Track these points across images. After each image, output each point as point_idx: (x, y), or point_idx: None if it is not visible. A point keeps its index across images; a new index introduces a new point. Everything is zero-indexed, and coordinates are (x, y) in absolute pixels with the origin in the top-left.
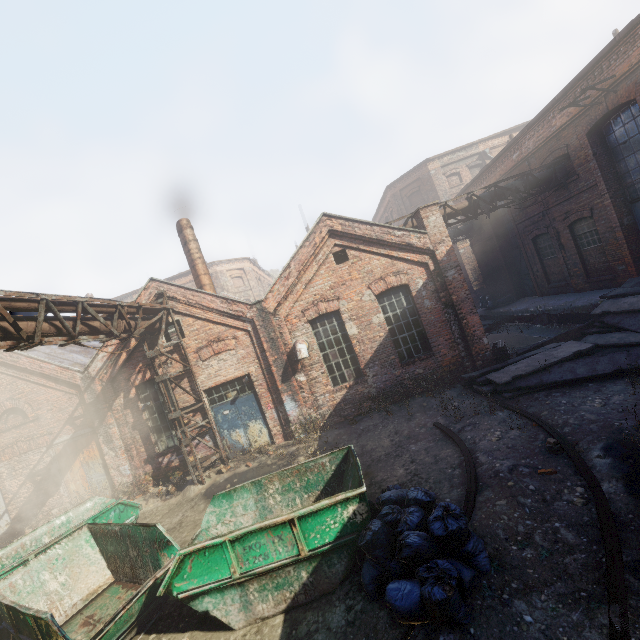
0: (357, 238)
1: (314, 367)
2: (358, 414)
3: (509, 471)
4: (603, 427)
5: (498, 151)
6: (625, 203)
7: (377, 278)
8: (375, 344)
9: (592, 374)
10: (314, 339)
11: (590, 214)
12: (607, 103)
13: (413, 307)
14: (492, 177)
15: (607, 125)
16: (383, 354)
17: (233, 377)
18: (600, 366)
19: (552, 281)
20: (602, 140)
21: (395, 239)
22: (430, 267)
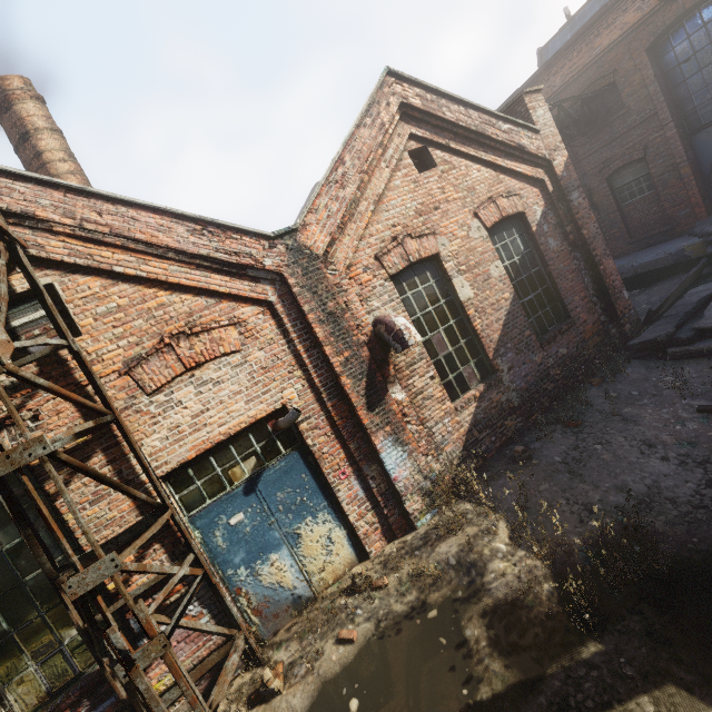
0: (446, 127)
1: (416, 368)
2: (501, 444)
3: None
4: None
5: None
6: (685, 135)
7: (483, 200)
8: (501, 313)
9: None
10: (407, 312)
11: (643, 154)
12: None
13: (532, 252)
14: None
15: (664, 41)
16: (514, 329)
17: (245, 422)
18: None
19: None
20: (657, 61)
21: (502, 135)
22: (548, 186)
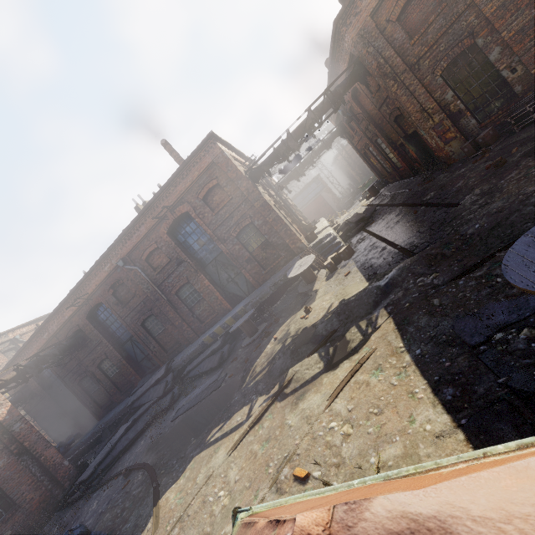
0: None
1: None
2: None
3: (107, 504)
4: (145, 446)
5: (29, 335)
6: (120, 346)
7: None
8: None
9: (137, 433)
10: None
11: (106, 356)
12: (90, 304)
13: None
14: (31, 352)
15: (95, 313)
16: None
17: None
18: (139, 427)
19: (103, 405)
20: (96, 320)
21: None
22: None
